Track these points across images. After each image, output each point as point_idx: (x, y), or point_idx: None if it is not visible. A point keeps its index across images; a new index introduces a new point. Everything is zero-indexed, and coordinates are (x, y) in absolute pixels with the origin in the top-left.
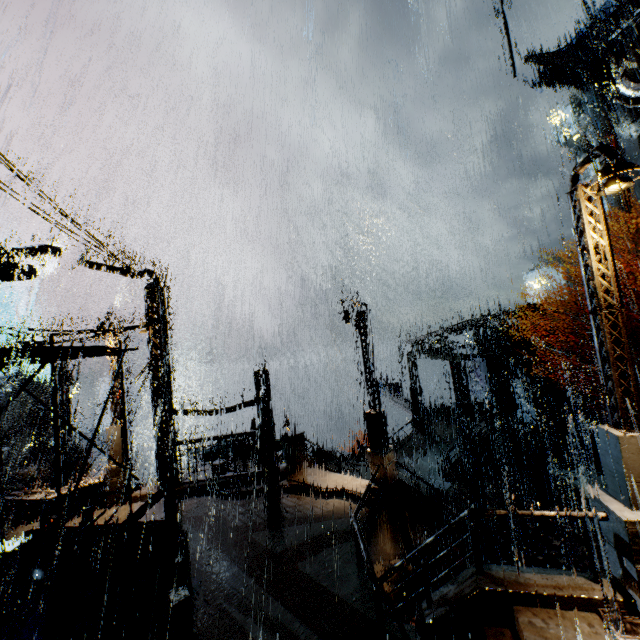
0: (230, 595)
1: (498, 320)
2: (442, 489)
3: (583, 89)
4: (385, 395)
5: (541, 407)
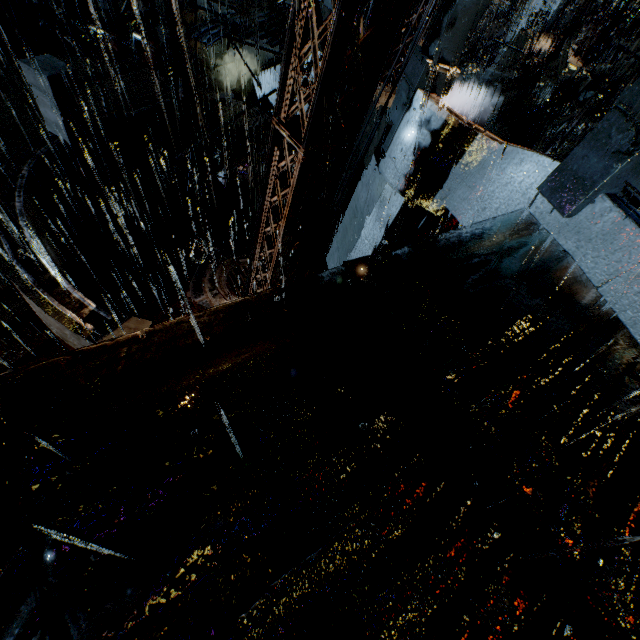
0: (513, 101)
1: None
2: None
3: None
4: None
5: None
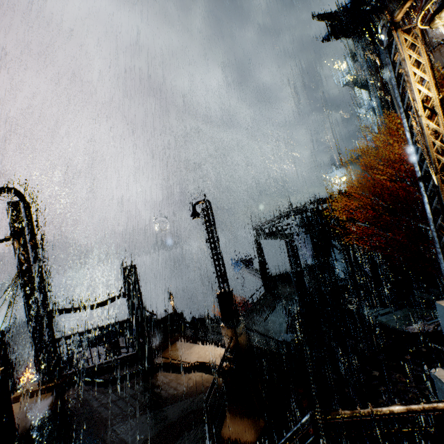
0: None
1: (316, 205)
2: (287, 341)
3: (357, 39)
4: (242, 268)
5: (351, 265)
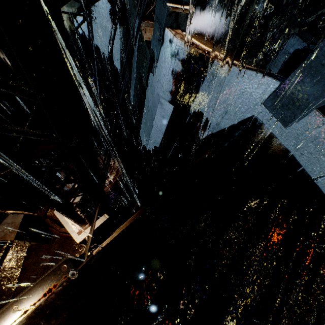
0: (239, 14)
1: None
2: None
3: None
4: None
5: None
